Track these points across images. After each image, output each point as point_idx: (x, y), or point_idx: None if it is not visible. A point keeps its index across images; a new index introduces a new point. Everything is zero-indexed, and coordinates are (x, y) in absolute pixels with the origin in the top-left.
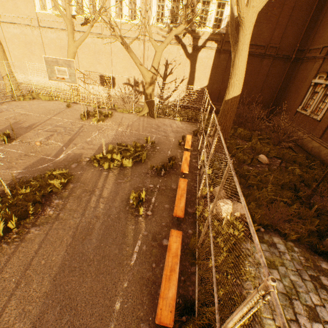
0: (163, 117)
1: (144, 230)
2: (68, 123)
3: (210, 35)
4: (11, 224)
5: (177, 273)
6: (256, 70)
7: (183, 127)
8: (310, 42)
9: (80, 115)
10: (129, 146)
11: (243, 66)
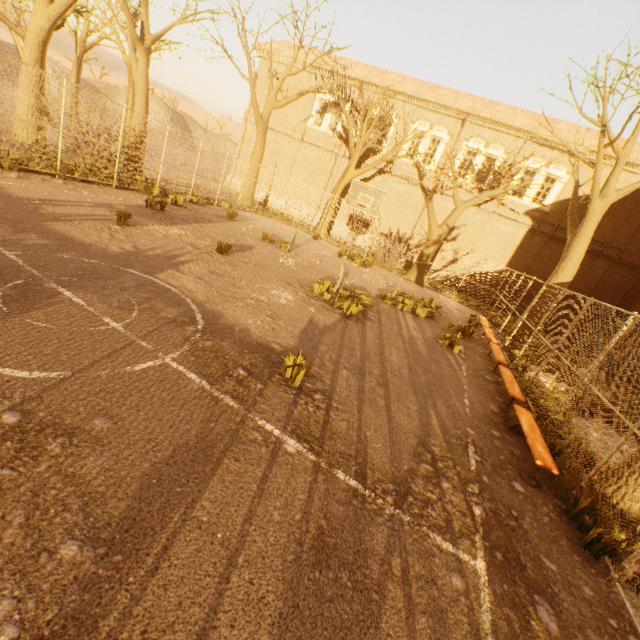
0: (434, 291)
1: (464, 363)
2: (328, 255)
3: (526, 208)
4: (354, 309)
5: (517, 385)
6: (583, 270)
7: (465, 309)
8: None
9: (339, 251)
10: (418, 298)
11: (581, 252)
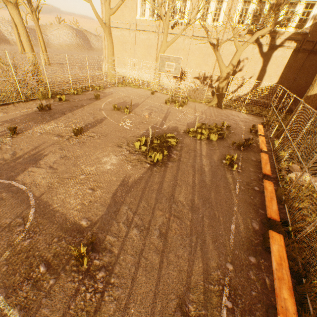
0: (229, 109)
1: (239, 179)
2: (158, 105)
3: (291, 34)
4: (159, 156)
5: (275, 201)
6: None
7: (250, 119)
8: None
9: (165, 100)
10: (212, 126)
11: None
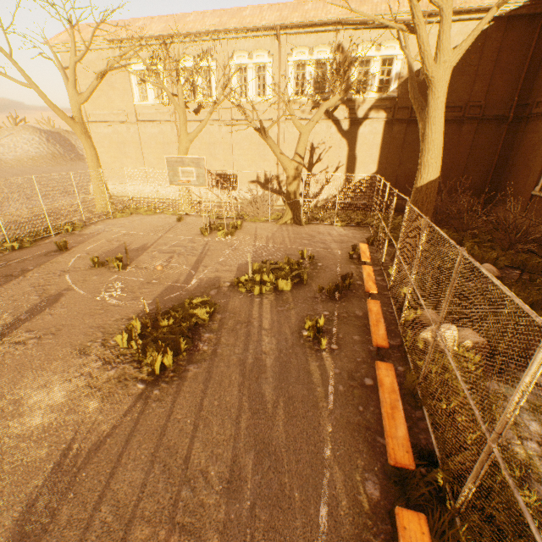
0: (315, 223)
1: (333, 367)
2: (187, 240)
3: (375, 101)
4: (166, 359)
5: (402, 411)
6: (452, 141)
7: (349, 234)
8: (535, 92)
9: (200, 228)
10: (282, 263)
11: (438, 139)
